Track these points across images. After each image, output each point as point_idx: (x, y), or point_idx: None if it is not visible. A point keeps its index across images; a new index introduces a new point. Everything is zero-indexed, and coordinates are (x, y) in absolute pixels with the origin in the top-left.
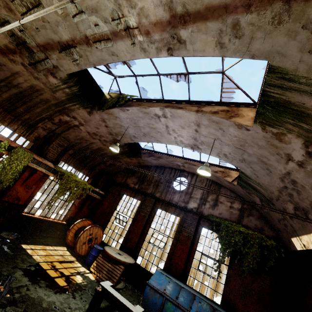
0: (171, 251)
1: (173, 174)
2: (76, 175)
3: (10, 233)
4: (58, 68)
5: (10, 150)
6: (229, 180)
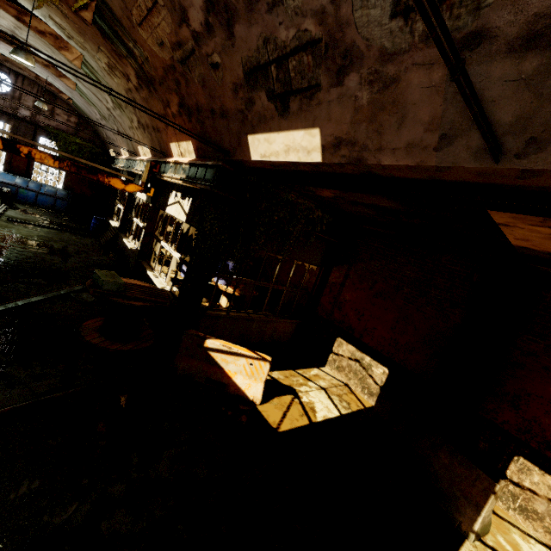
0: (8, 157)
1: None
2: None
3: None
4: None
5: None
6: (65, 98)
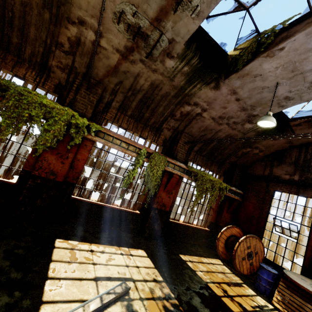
0: None
1: None
2: (208, 173)
3: (164, 239)
4: (174, 40)
5: (149, 157)
6: None
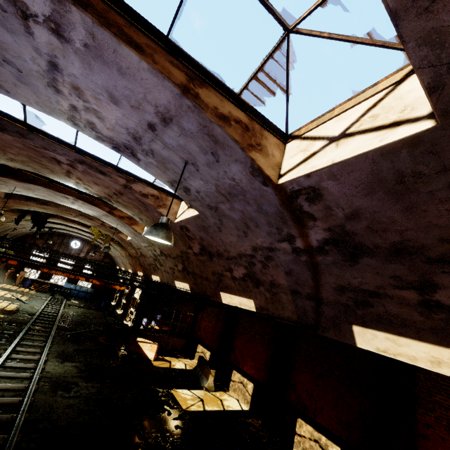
0: None
1: (72, 239)
2: None
3: None
4: None
5: None
6: (101, 247)
